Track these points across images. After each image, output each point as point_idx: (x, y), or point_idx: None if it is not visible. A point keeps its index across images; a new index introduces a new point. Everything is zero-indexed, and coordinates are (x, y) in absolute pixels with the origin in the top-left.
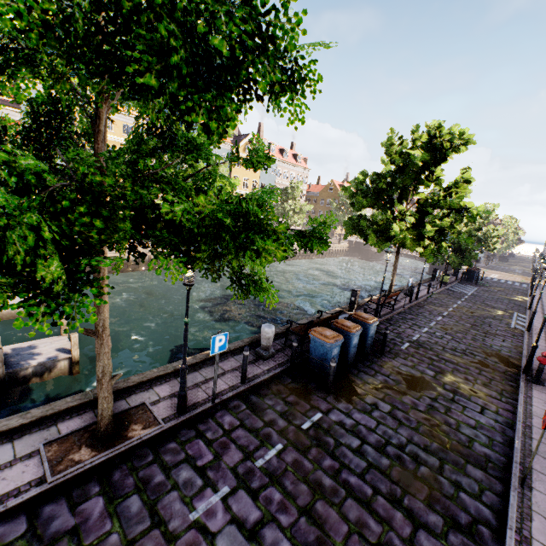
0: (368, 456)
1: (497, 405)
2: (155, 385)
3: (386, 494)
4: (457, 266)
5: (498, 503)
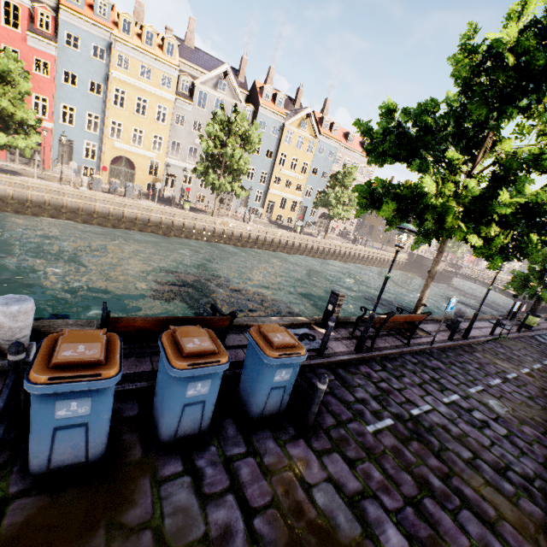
0: None
1: None
2: None
3: None
4: None
5: None
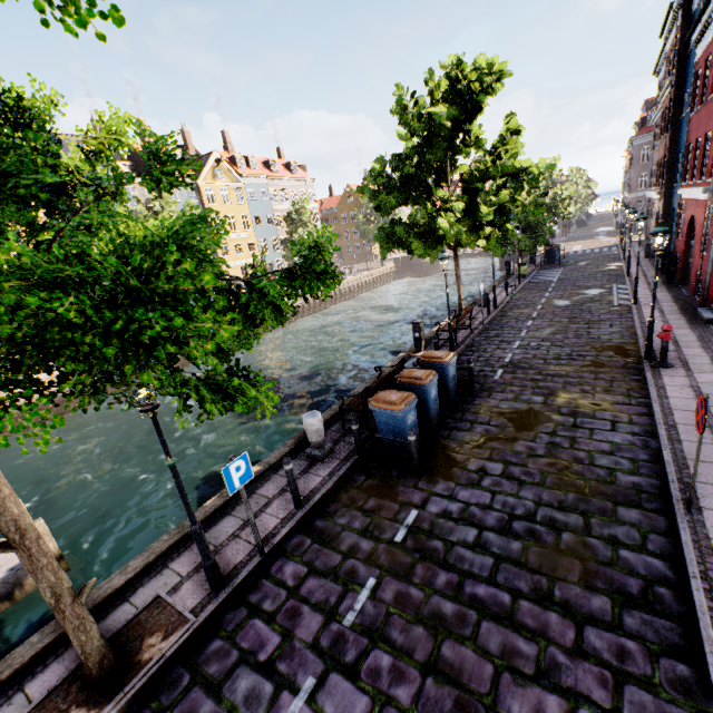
0: (492, 548)
1: (629, 412)
2: (171, 559)
3: (529, 593)
4: (532, 250)
5: (669, 546)
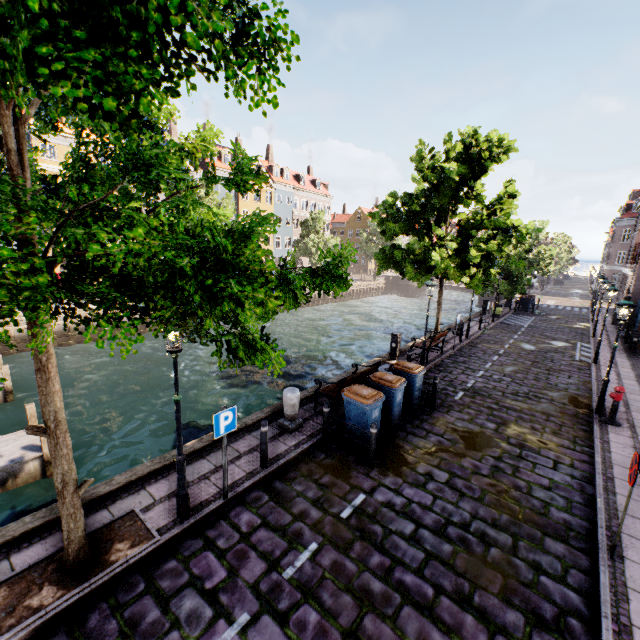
0: (425, 544)
1: (572, 457)
2: (149, 483)
3: (451, 592)
4: (510, 295)
5: (587, 584)
